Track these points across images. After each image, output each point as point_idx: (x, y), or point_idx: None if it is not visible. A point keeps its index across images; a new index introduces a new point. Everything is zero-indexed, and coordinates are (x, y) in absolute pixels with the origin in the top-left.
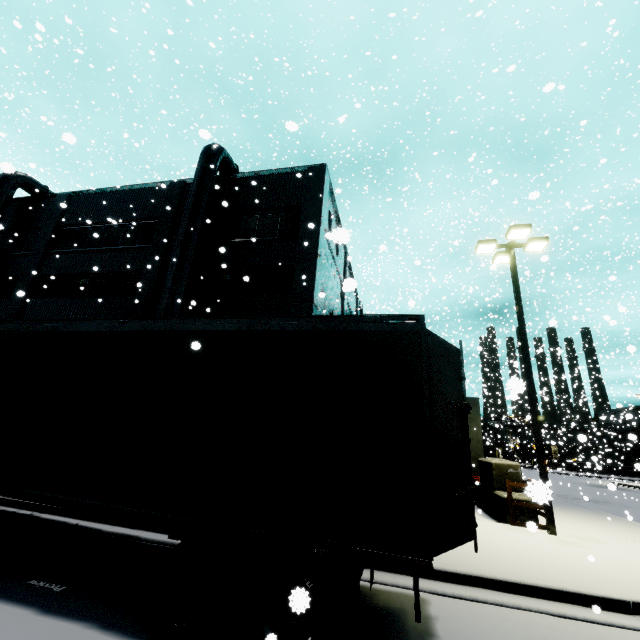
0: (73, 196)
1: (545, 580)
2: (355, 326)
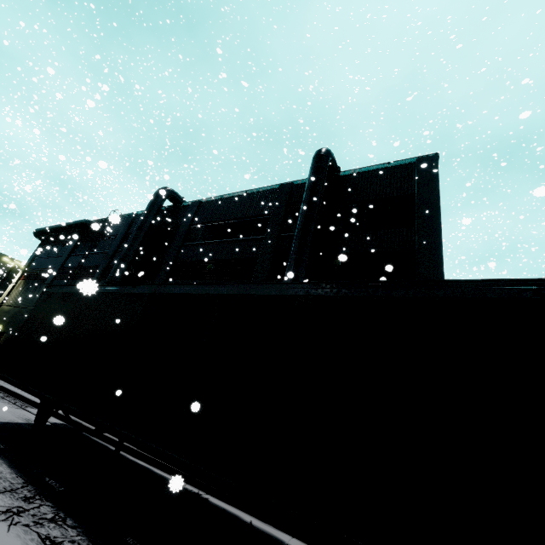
0: (202, 202)
1: None
2: None
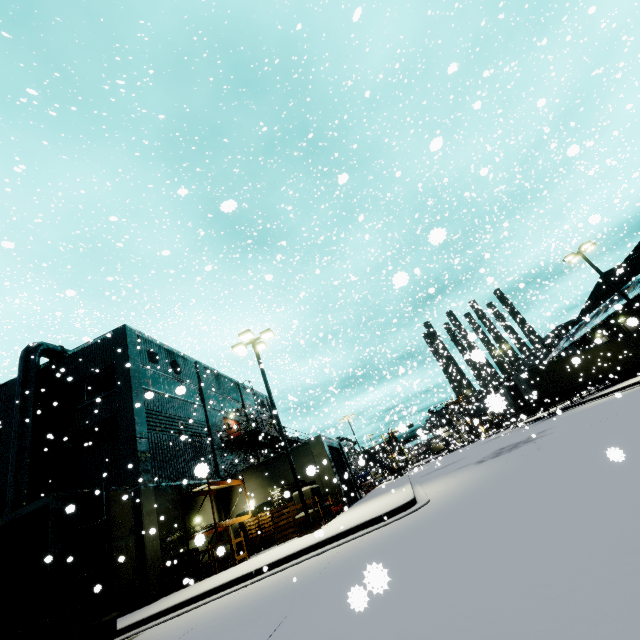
0: None
1: (222, 581)
2: (24, 512)
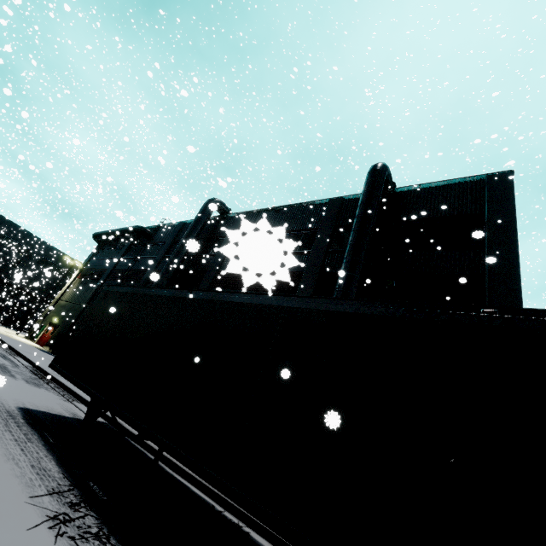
0: (249, 214)
1: None
2: None
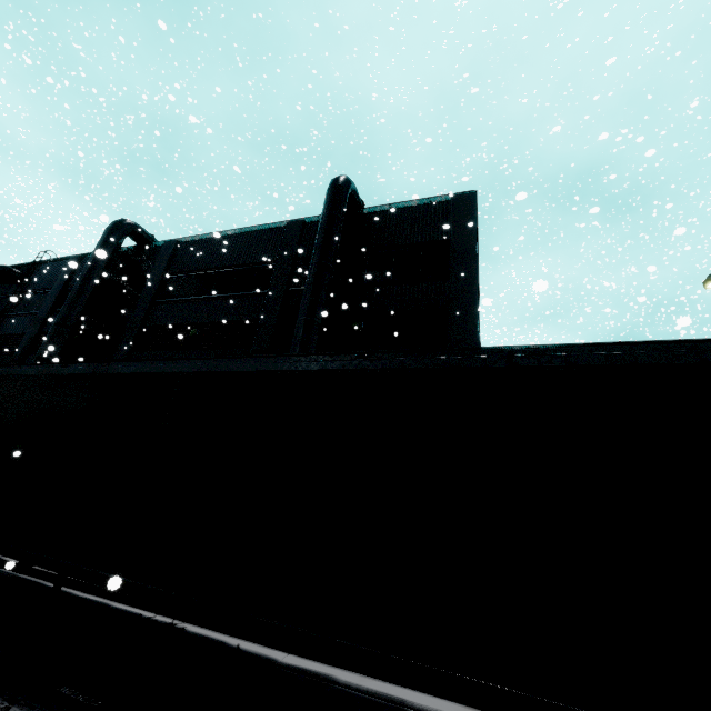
0: (181, 243)
1: None
2: None
